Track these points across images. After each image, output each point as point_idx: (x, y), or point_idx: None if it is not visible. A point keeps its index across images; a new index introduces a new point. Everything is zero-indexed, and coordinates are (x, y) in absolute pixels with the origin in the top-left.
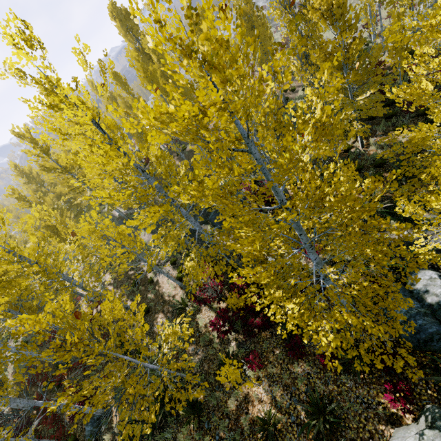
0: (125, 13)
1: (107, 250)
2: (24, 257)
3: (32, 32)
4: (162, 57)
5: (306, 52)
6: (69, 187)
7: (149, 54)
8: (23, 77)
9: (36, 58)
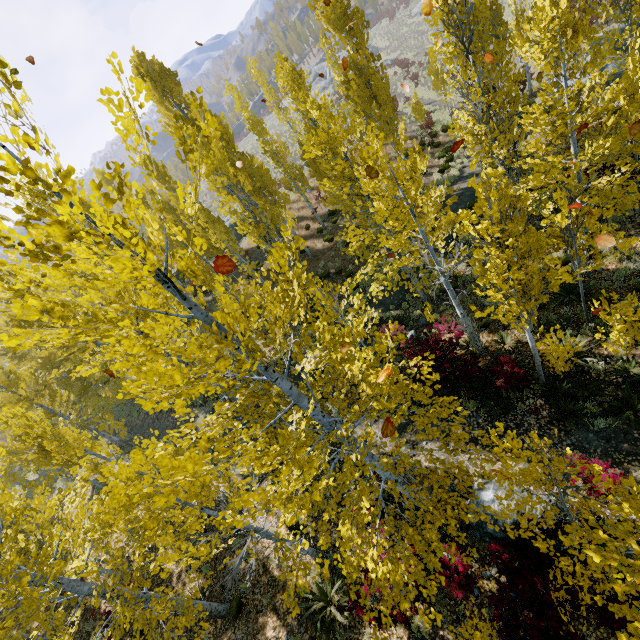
0: (160, 69)
1: (169, 537)
2: None
3: None
4: (225, 131)
5: (489, 113)
6: (67, 350)
7: (199, 128)
8: None
9: None
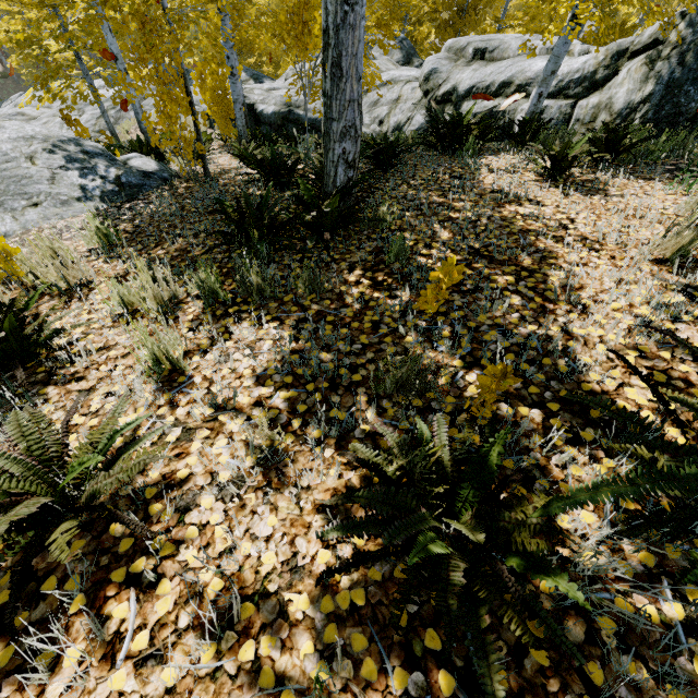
0: None
1: None
2: None
3: None
4: None
5: None
6: None
7: None
8: None
9: None
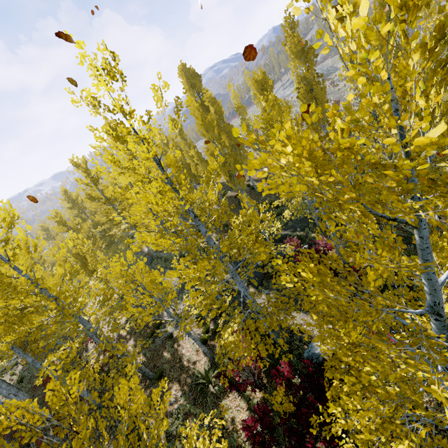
0: (192, 73)
1: (134, 299)
2: (45, 289)
3: (117, 64)
4: (219, 110)
5: (376, 114)
6: (108, 218)
7: (206, 106)
8: (96, 106)
9: (113, 91)
